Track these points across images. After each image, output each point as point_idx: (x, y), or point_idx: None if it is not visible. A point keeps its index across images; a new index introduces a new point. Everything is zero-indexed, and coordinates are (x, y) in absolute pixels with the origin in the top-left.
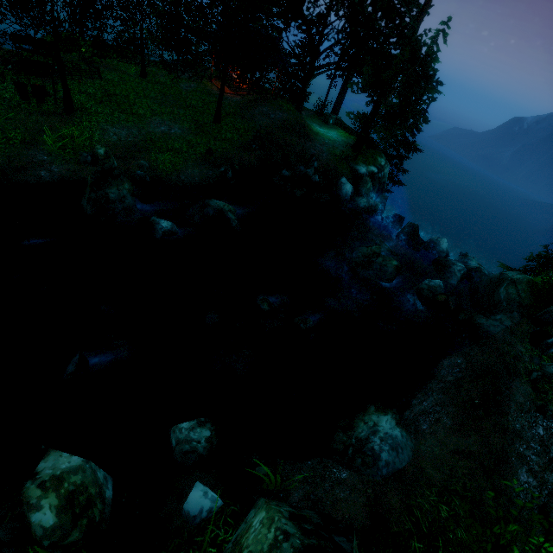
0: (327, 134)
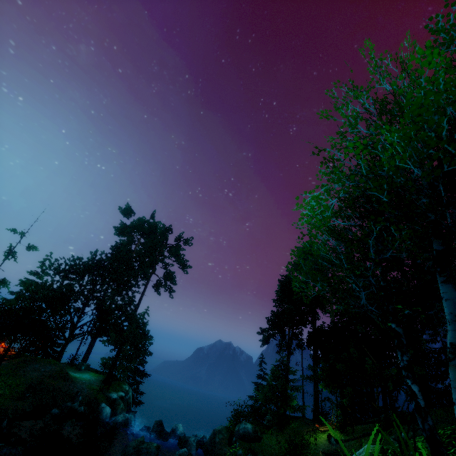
0: (82, 376)
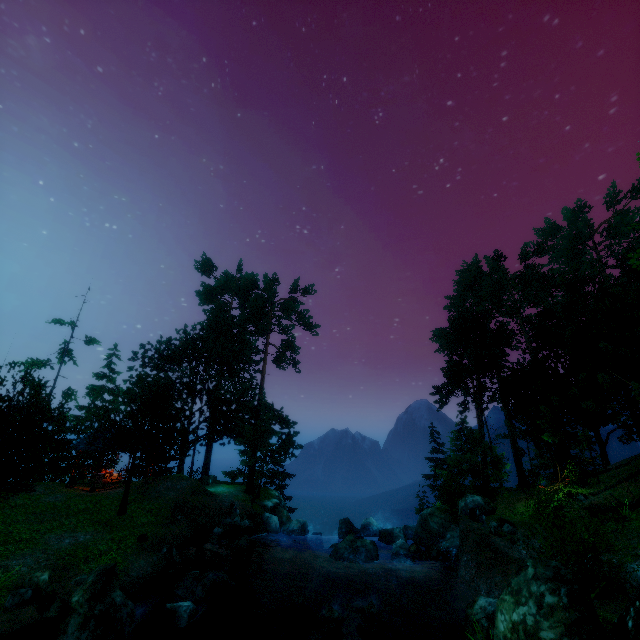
0: (218, 490)
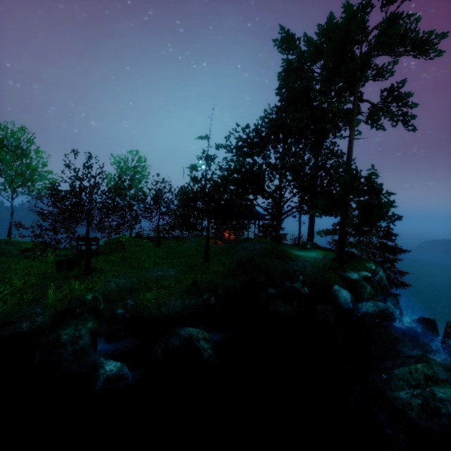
0: (307, 254)
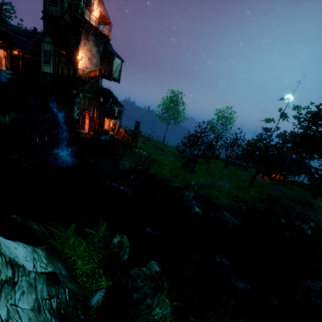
0: None
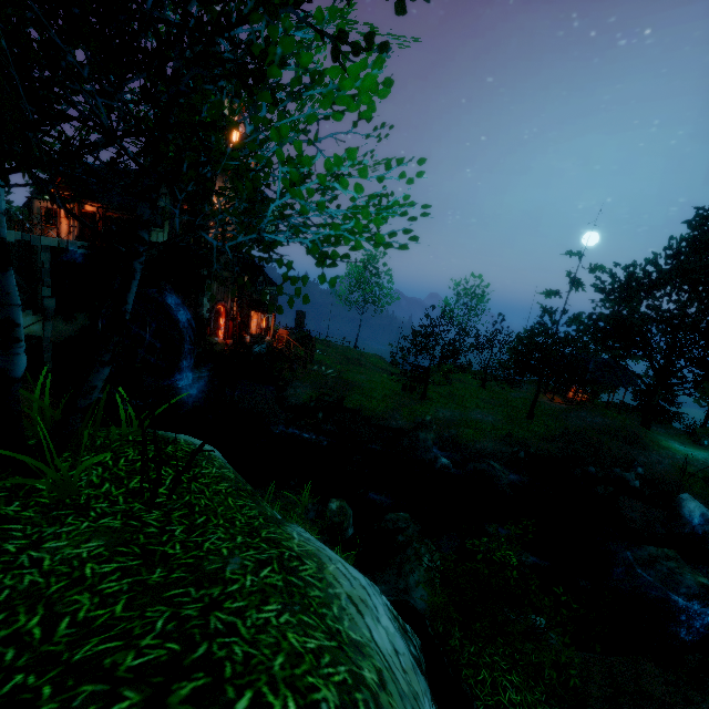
0: (686, 451)
